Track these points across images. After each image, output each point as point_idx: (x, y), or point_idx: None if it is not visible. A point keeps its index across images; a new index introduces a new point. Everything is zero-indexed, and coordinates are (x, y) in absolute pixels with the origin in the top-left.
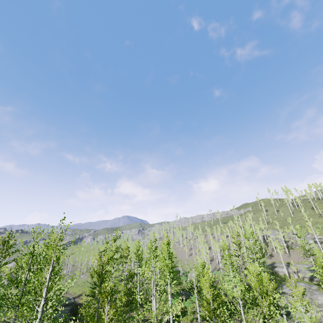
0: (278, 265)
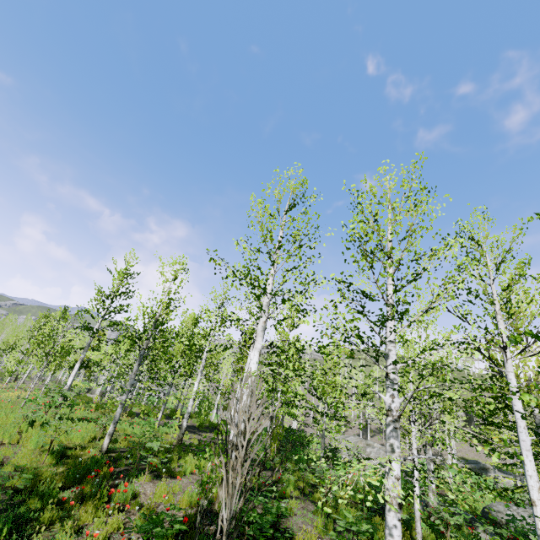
0: (492, 468)
